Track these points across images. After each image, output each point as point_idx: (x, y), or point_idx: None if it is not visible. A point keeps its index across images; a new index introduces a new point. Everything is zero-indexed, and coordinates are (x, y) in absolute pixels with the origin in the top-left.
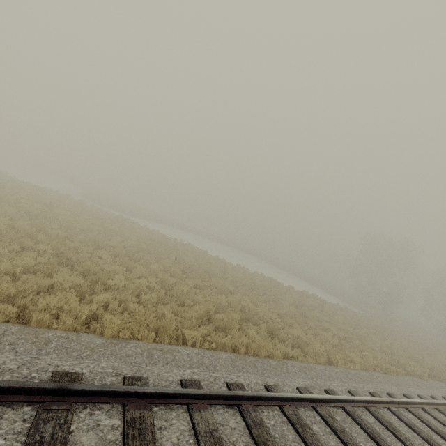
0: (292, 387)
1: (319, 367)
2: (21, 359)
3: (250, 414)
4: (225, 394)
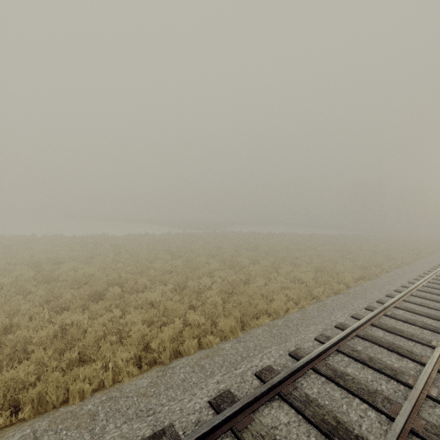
0: None
1: None
2: None
3: None
4: None
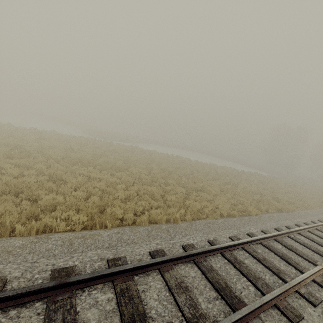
0: (316, 220)
1: (308, 211)
2: (261, 226)
3: (321, 230)
4: (313, 225)
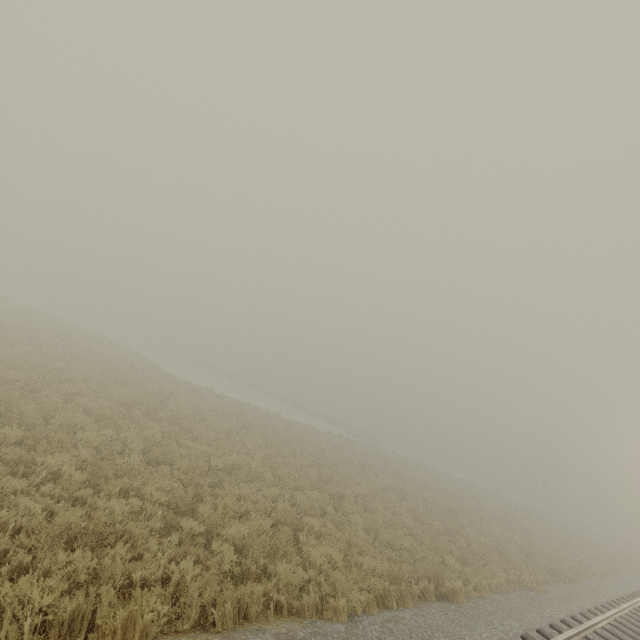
0: None
1: None
2: None
3: None
4: None
